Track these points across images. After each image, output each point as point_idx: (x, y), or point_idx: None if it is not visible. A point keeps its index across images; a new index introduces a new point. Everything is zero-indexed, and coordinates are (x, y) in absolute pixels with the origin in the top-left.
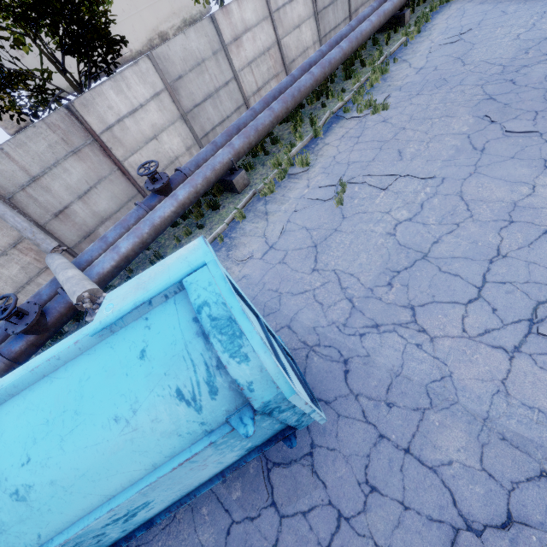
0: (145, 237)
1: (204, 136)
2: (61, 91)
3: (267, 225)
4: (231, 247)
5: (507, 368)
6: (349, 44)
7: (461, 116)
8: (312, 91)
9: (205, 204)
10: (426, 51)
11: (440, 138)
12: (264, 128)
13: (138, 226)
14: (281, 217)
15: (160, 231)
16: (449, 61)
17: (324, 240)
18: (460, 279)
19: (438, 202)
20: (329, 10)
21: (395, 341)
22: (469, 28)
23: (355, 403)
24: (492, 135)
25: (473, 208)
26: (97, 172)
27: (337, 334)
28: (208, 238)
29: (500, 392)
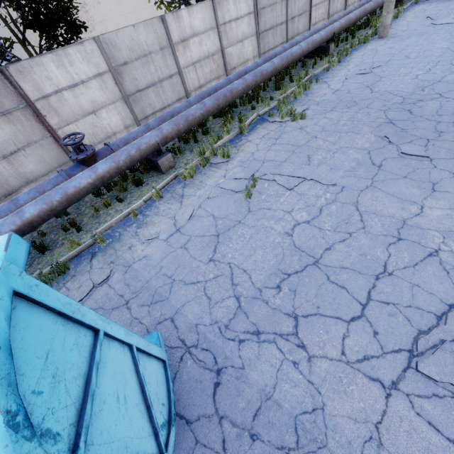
0: (55, 204)
1: (144, 118)
2: (17, 58)
3: (180, 207)
4: (141, 224)
5: (382, 409)
6: (281, 61)
7: (364, 134)
8: (246, 95)
9: (130, 179)
10: (343, 77)
11: (345, 150)
12: (194, 119)
13: (50, 193)
14: (194, 202)
15: (73, 200)
16: (360, 87)
17: (227, 231)
18: (346, 293)
19: (335, 209)
20: (269, 33)
21: (272, 354)
22: (379, 65)
23: (217, 428)
24: (389, 154)
25: (366, 220)
26: (27, 135)
27: (217, 336)
28: (122, 213)
29: (372, 440)
